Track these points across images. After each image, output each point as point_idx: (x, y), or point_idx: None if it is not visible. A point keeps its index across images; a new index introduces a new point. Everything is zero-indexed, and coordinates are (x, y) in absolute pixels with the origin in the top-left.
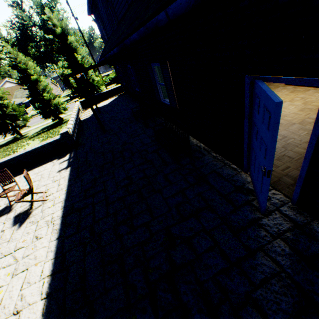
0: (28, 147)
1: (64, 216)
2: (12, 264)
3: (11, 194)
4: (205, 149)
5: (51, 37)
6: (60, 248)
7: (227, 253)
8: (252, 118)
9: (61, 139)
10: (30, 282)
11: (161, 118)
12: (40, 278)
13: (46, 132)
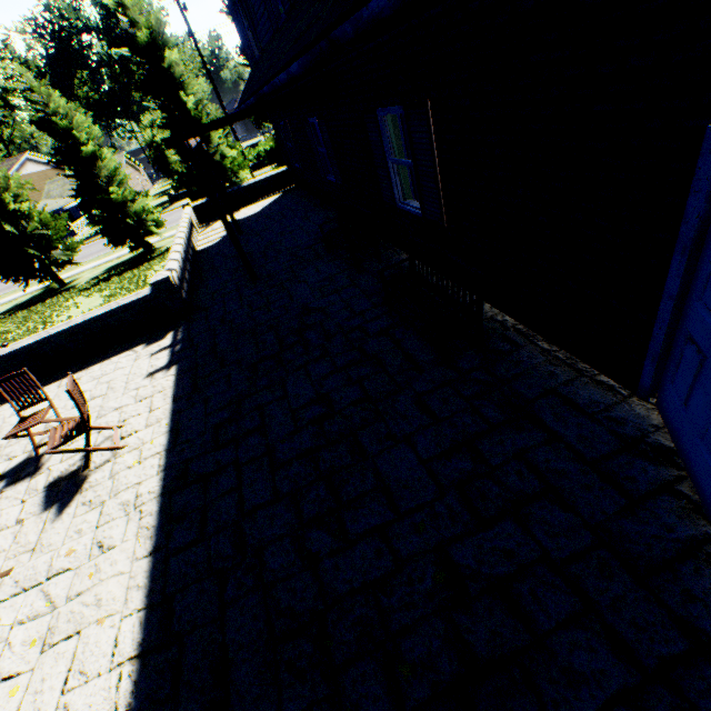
0: (76, 312)
1: (166, 493)
2: (41, 616)
3: (39, 428)
4: (519, 331)
5: (126, 52)
6: (159, 582)
7: (624, 637)
8: (703, 255)
9: (153, 296)
10: (87, 672)
11: (393, 249)
12: (110, 661)
13: (117, 278)
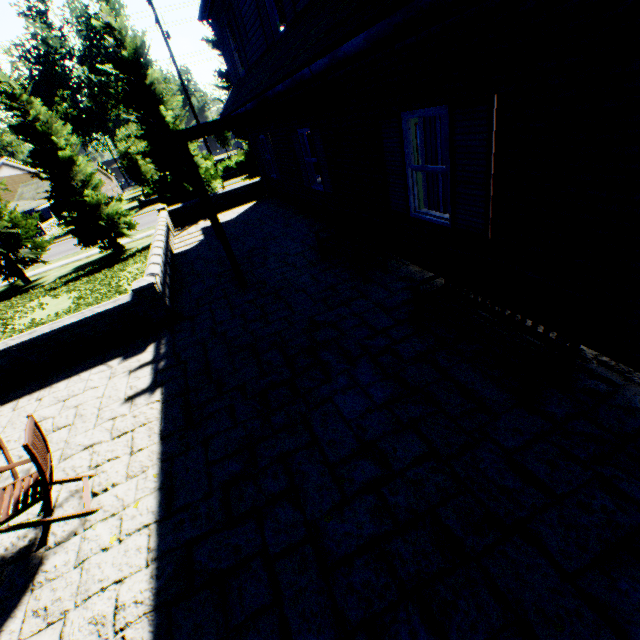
0: (41, 314)
1: (162, 604)
2: None
3: None
4: (605, 364)
5: (110, 68)
6: None
7: None
8: None
9: (134, 303)
10: None
11: (396, 259)
12: None
13: (87, 279)
